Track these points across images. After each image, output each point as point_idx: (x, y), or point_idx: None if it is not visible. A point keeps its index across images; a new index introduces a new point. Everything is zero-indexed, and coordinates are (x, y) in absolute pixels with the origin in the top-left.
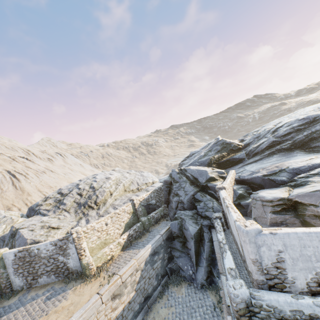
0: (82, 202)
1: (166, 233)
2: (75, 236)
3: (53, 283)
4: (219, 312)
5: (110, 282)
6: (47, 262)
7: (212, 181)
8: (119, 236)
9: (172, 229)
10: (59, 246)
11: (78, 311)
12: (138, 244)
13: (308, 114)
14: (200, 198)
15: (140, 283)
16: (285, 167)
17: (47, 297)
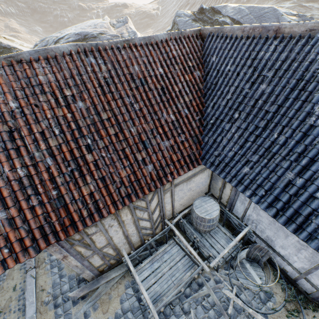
0: None
1: None
2: None
3: None
4: None
5: None
6: None
7: None
8: None
9: None
10: None
11: None
12: None
13: (84, 30)
14: None
15: None
16: None
17: None
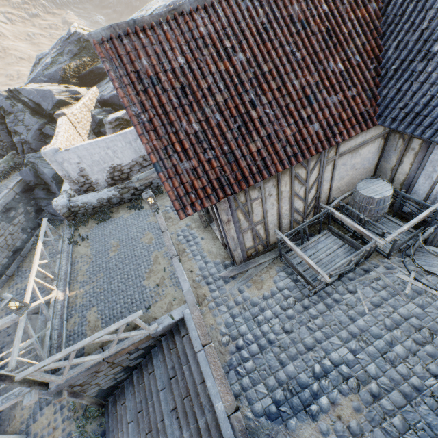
0: None
1: (19, 185)
2: None
3: None
4: None
5: None
6: None
7: (63, 107)
8: None
9: (26, 178)
10: None
11: None
12: None
13: None
14: (51, 133)
15: None
16: None
17: None
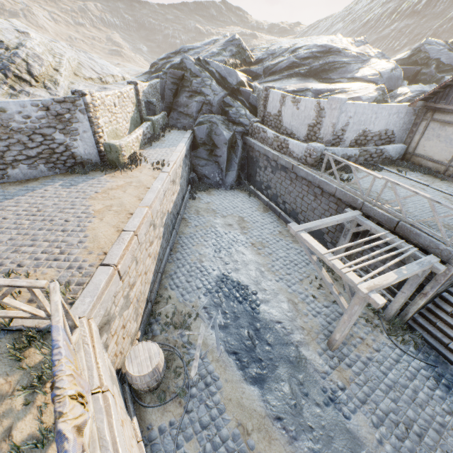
0: None
1: (191, 139)
2: (90, 101)
3: (46, 177)
4: (253, 198)
5: (169, 166)
6: (28, 140)
7: (242, 87)
8: (127, 132)
9: (199, 134)
10: (55, 113)
11: (155, 182)
12: (161, 145)
13: (324, 43)
14: (232, 103)
15: (181, 180)
16: (310, 88)
17: (65, 185)
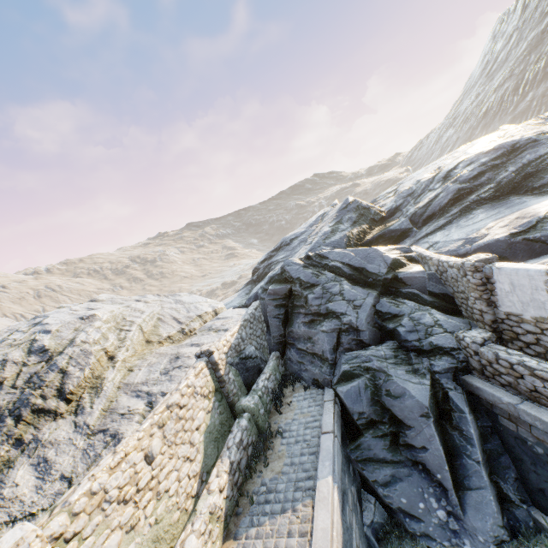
0: (4, 405)
1: (337, 423)
2: None
3: None
4: None
5: None
6: None
7: (398, 269)
8: (195, 484)
9: (352, 406)
10: None
11: None
12: (275, 488)
13: (493, 145)
14: (395, 310)
15: None
16: (544, 214)
17: None
